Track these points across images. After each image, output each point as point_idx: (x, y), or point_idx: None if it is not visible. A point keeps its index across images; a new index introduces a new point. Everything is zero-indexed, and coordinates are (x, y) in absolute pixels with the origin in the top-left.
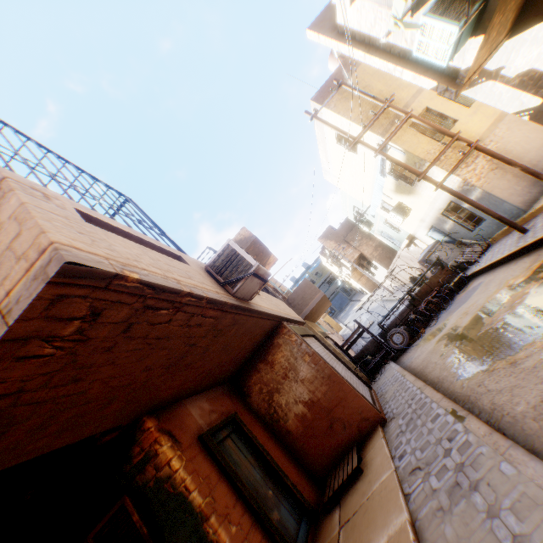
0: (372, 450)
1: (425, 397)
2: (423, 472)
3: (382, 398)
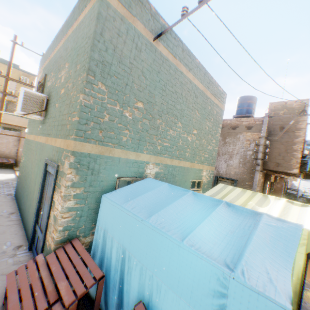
0: None
1: None
2: None
3: None
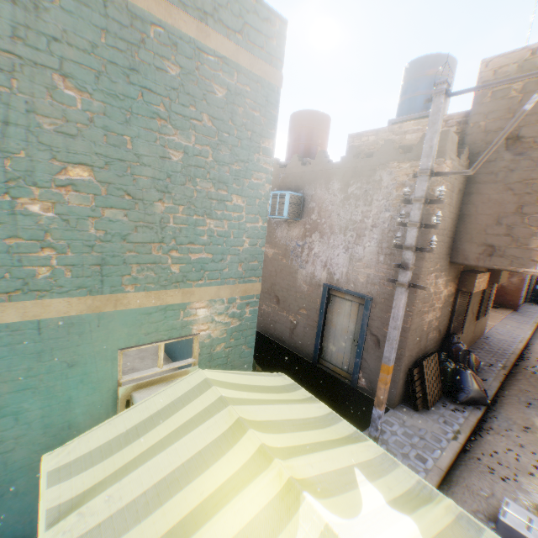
0: (503, 309)
1: (534, 318)
2: (513, 319)
3: (522, 308)
